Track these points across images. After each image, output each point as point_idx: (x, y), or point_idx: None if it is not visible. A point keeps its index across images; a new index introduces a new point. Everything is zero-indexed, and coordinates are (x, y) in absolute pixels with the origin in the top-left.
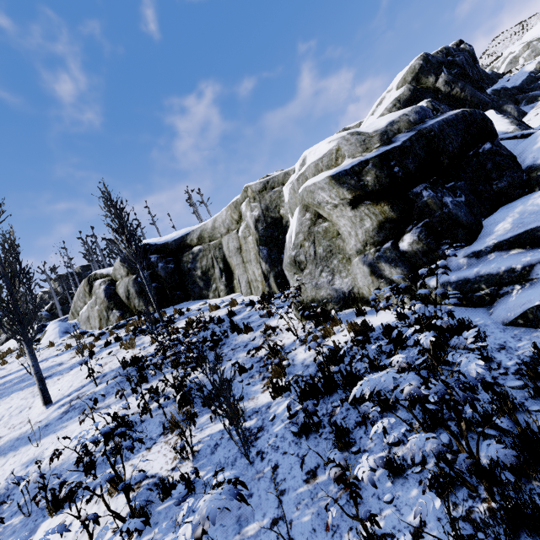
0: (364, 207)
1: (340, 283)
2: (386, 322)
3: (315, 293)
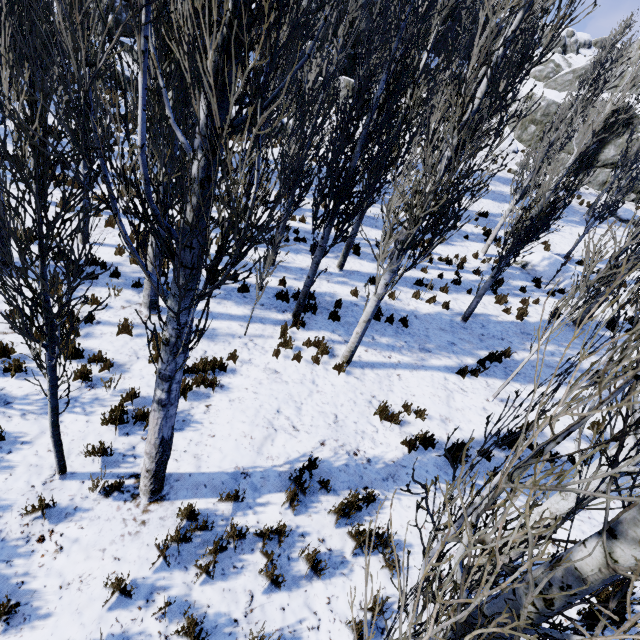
0: None
1: None
2: None
3: None
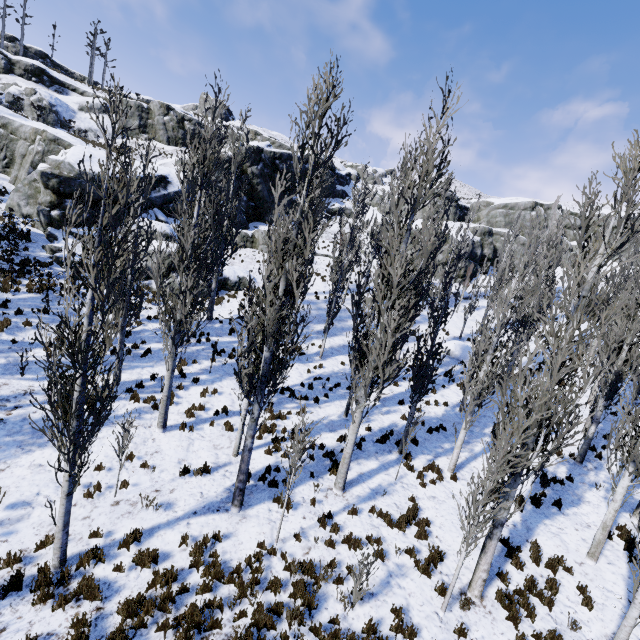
0: (49, 192)
1: (28, 209)
2: (24, 229)
3: (16, 205)
